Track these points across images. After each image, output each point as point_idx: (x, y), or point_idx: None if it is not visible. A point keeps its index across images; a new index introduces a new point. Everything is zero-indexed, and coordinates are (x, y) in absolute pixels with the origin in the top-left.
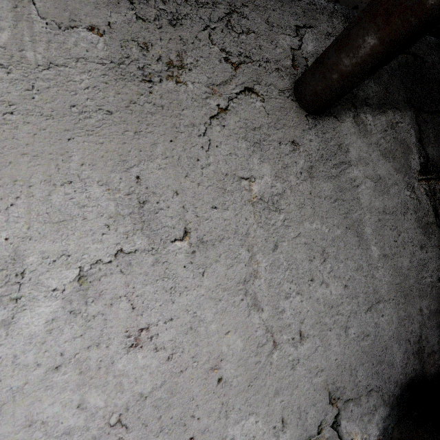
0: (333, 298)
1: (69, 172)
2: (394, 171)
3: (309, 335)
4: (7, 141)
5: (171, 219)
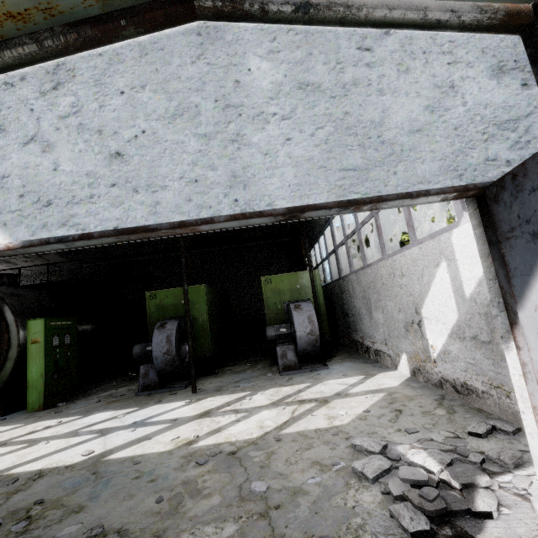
0: None
1: None
2: None
3: None
4: None
5: None
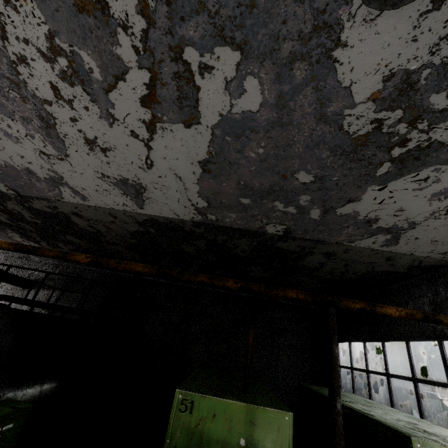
0: None
1: None
2: None
3: None
4: None
5: None
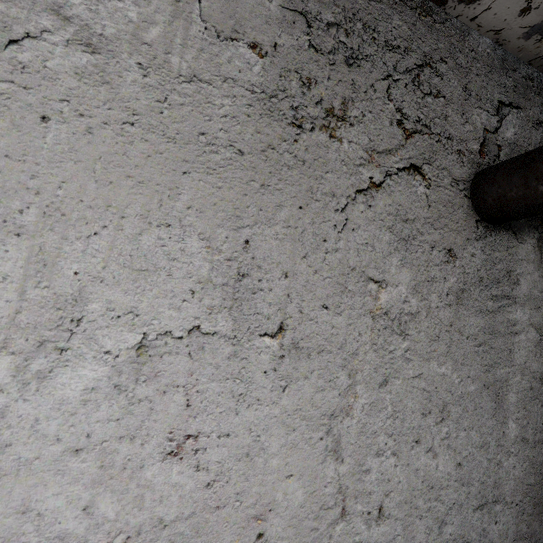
0: (438, 475)
1: (172, 212)
2: None
3: (390, 516)
4: (116, 156)
5: (269, 306)
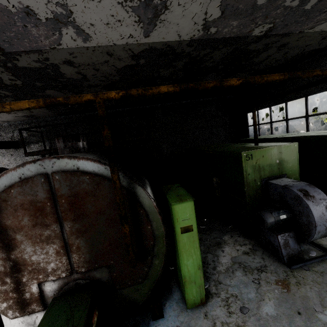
0: None
1: None
2: (39, 156)
3: None
4: None
5: None
